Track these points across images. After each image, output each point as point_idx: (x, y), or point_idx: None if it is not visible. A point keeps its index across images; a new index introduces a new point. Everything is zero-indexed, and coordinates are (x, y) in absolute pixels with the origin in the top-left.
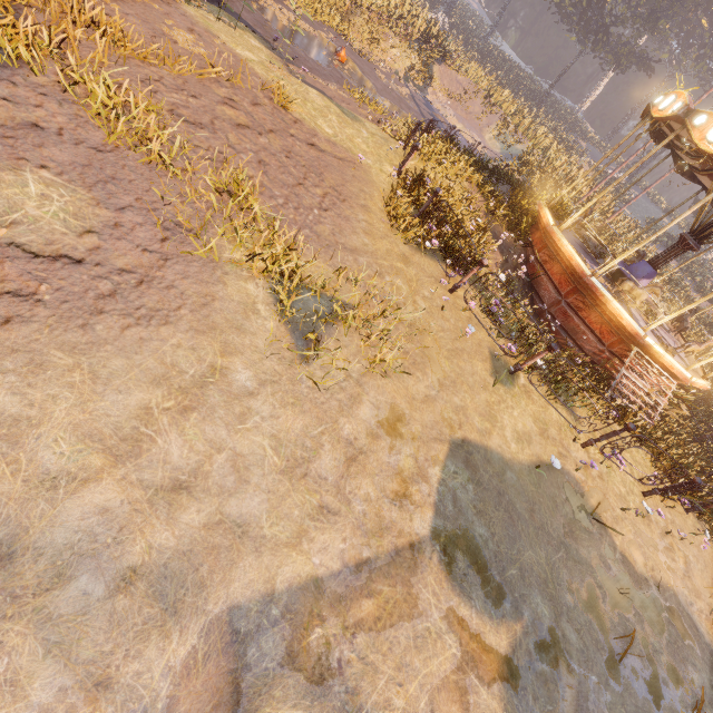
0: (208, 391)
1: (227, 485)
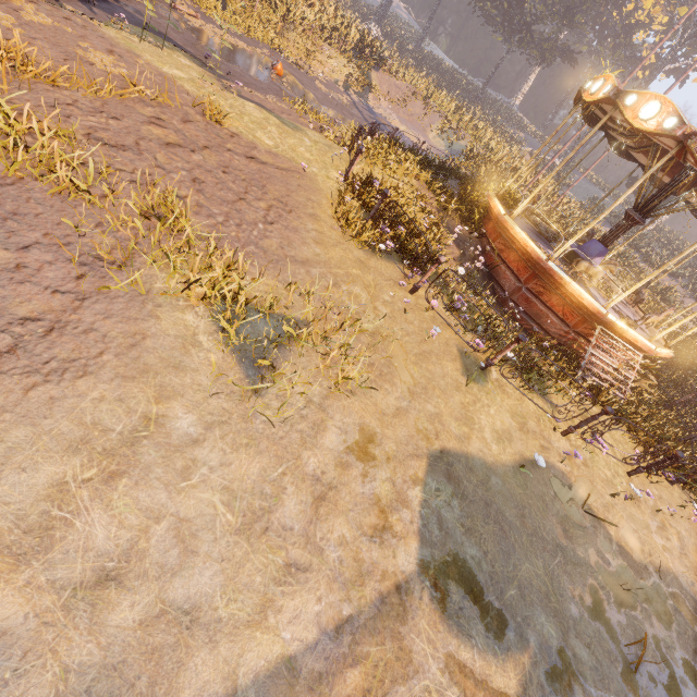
0: (141, 448)
1: (170, 561)
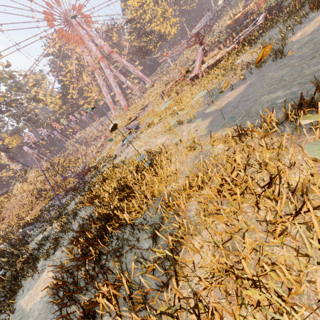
0: None
1: None
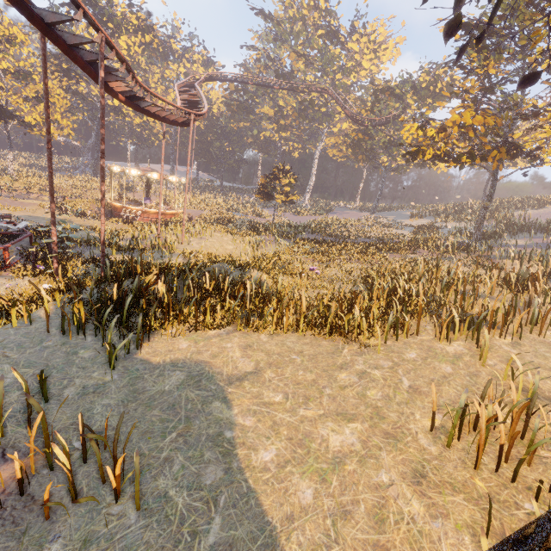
0: None
1: None
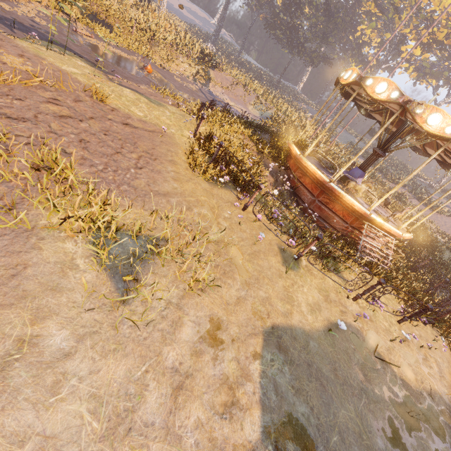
0: (12, 371)
1: None
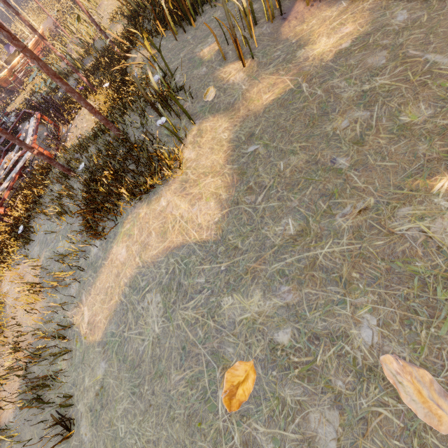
0: None
1: None
